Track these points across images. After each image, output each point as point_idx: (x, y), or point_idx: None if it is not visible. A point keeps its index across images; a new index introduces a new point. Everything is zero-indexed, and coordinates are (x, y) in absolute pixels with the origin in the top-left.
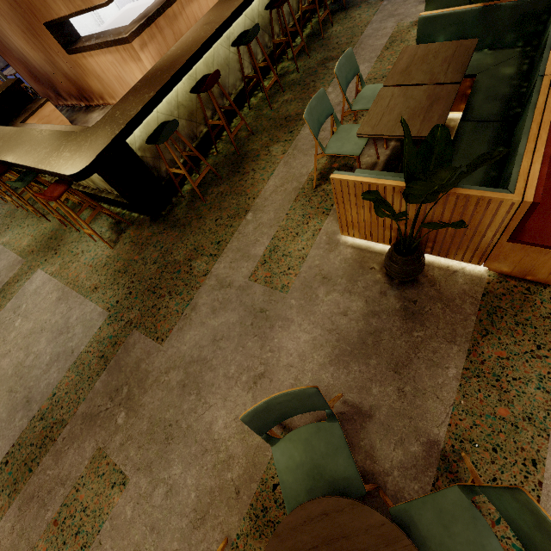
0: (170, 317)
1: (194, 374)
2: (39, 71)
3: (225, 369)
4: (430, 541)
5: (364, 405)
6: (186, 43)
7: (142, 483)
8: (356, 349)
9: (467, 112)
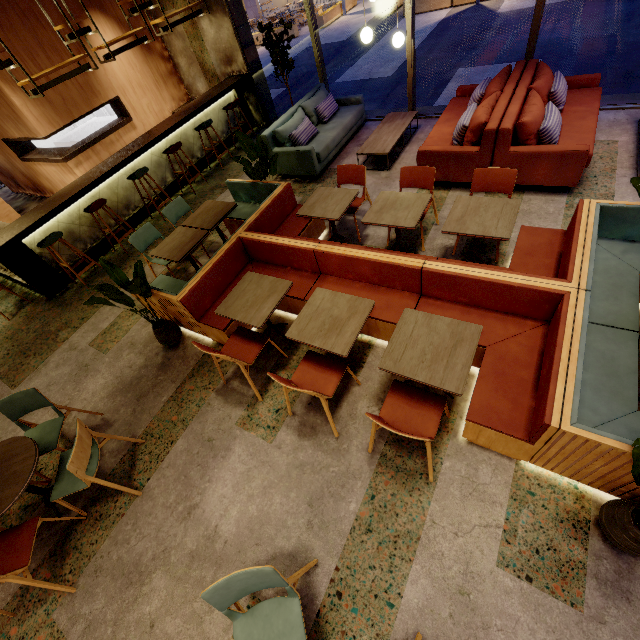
0: (27, 370)
1: None
2: (1, 167)
3: None
4: None
5: (112, 419)
6: (86, 178)
7: None
8: (125, 388)
9: None
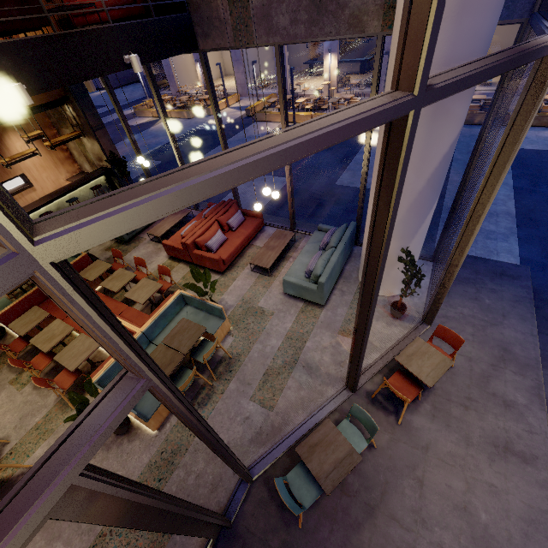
0: None
1: None
2: None
3: None
4: None
5: None
6: None
7: None
8: None
9: None
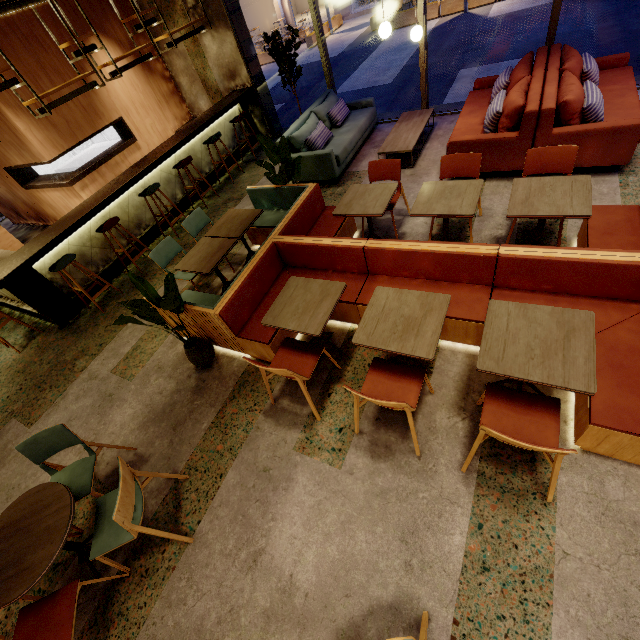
0: (44, 405)
1: None
2: (2, 198)
3: None
4: (109, 511)
5: (147, 454)
6: (96, 197)
7: None
8: (158, 417)
9: None
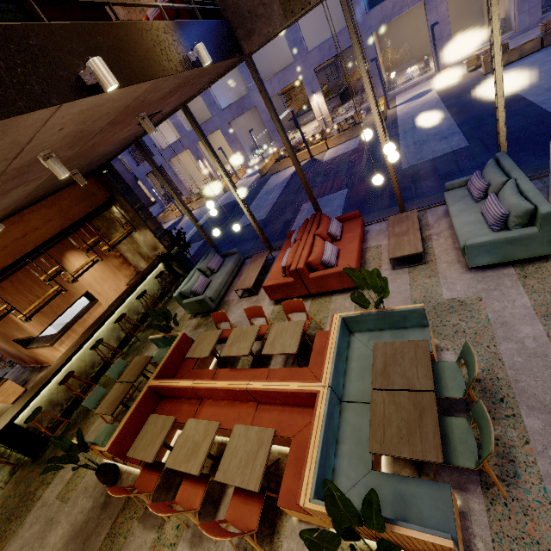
0: (9, 536)
1: None
2: (14, 354)
3: None
4: None
5: None
6: (61, 359)
7: None
8: (76, 534)
9: None
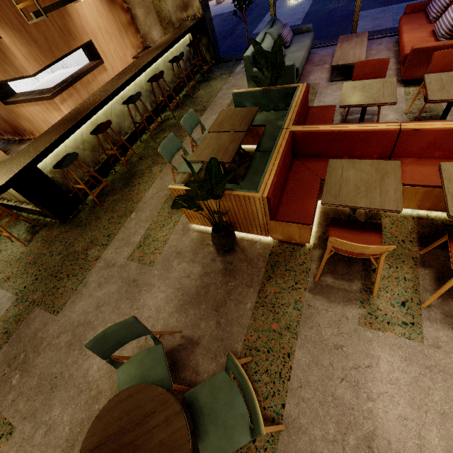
0: (66, 293)
1: (79, 335)
2: None
3: (103, 327)
4: (205, 408)
5: (195, 336)
6: (87, 103)
7: (26, 429)
8: (193, 299)
9: (259, 146)
